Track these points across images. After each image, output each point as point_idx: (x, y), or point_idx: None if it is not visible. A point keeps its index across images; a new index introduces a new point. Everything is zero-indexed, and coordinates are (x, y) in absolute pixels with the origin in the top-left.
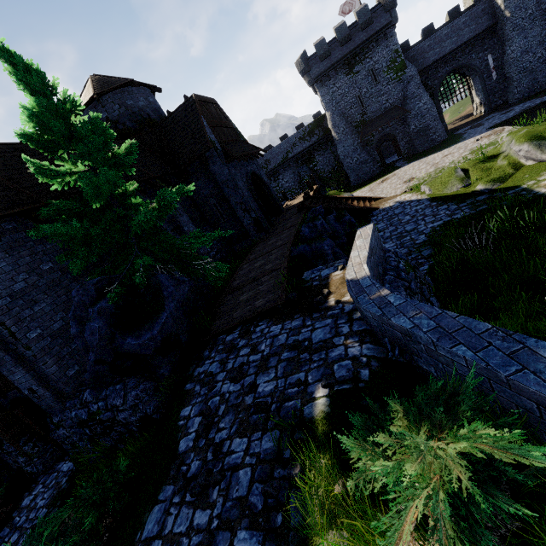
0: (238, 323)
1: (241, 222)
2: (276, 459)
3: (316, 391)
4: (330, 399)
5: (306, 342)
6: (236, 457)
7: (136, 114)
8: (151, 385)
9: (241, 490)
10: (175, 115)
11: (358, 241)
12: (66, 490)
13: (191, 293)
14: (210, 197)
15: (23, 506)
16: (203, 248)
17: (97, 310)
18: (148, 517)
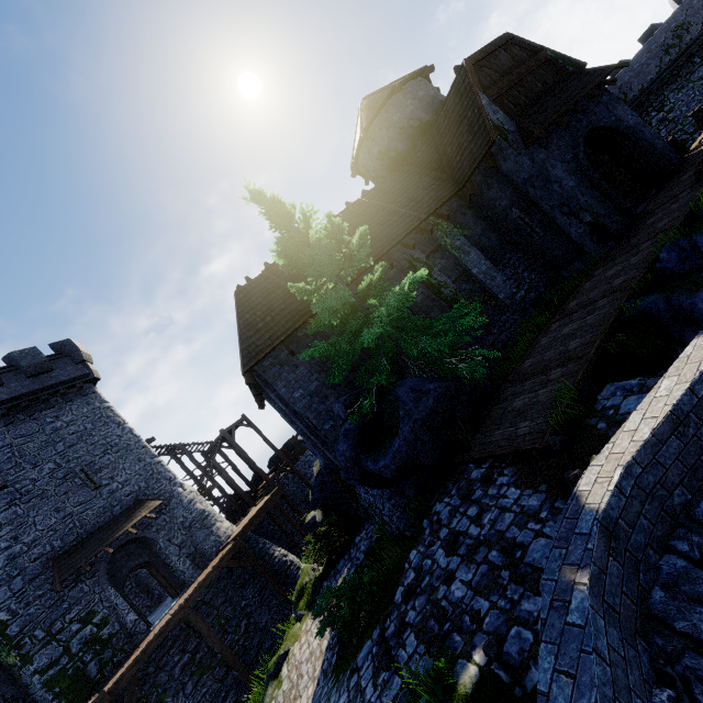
0: (488, 455)
1: (567, 232)
2: (415, 697)
3: (477, 647)
4: (479, 677)
5: (519, 552)
6: (402, 657)
7: (405, 129)
8: (401, 501)
9: (387, 698)
10: (447, 106)
11: (667, 380)
12: (373, 547)
13: (439, 403)
14: (510, 208)
15: (355, 542)
16: (503, 291)
17: (343, 431)
18: (365, 644)
